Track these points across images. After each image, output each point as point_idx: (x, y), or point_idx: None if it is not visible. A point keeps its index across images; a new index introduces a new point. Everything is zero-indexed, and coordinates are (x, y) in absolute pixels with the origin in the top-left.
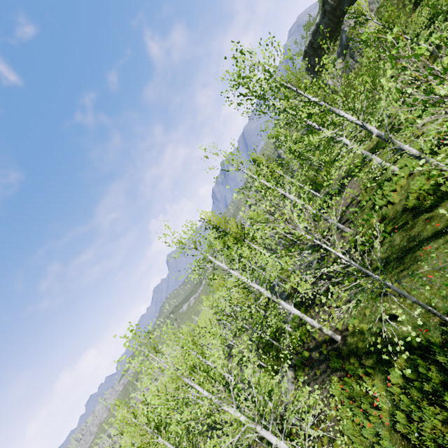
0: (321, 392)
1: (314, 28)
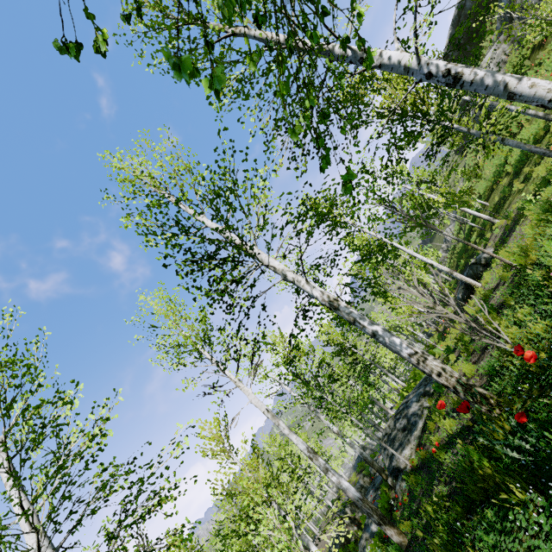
0: None
1: (455, 13)
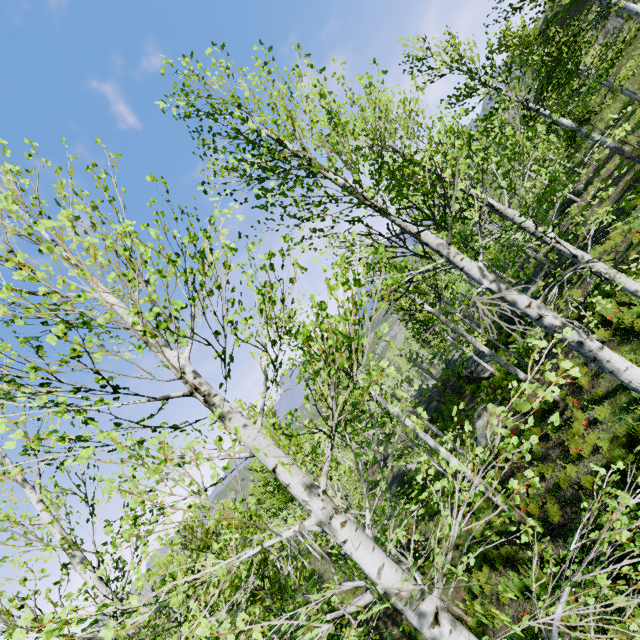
0: (568, 357)
1: None
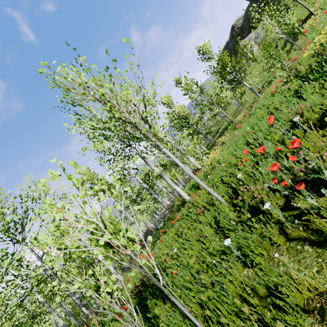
0: None
1: (225, 45)
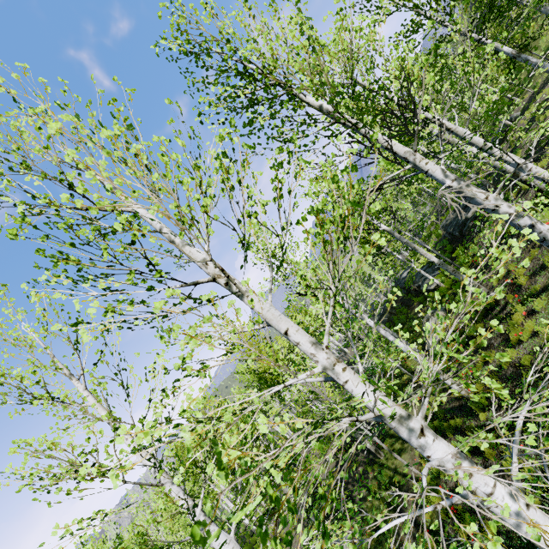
0: (508, 262)
1: None
